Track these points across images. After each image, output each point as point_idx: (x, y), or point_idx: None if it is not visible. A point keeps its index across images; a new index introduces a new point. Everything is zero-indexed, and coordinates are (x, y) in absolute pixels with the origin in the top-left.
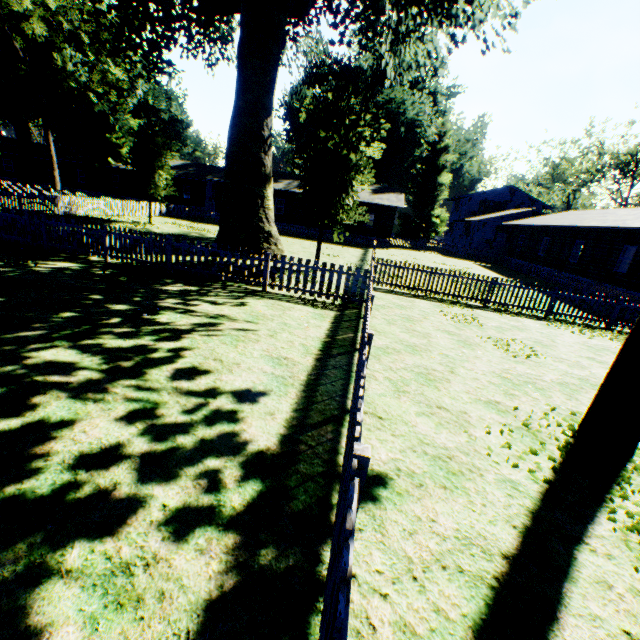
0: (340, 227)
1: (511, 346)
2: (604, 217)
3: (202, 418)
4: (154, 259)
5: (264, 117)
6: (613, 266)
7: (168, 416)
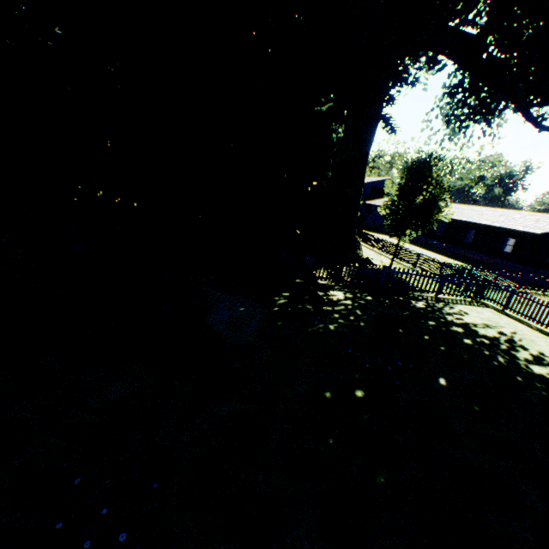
0: (404, 238)
1: None
2: (482, 215)
3: None
4: None
5: (366, 163)
6: (500, 248)
7: None
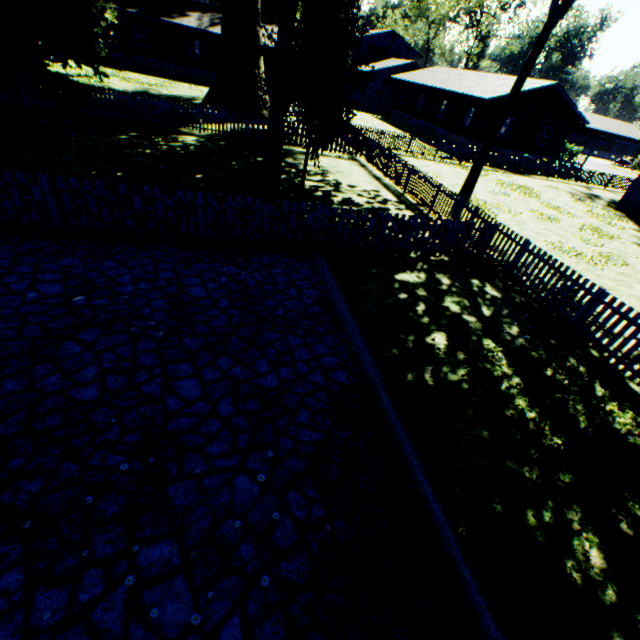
0: None
1: (429, 174)
2: (460, 82)
3: (374, 196)
4: (214, 129)
5: None
6: (462, 122)
7: (367, 196)
